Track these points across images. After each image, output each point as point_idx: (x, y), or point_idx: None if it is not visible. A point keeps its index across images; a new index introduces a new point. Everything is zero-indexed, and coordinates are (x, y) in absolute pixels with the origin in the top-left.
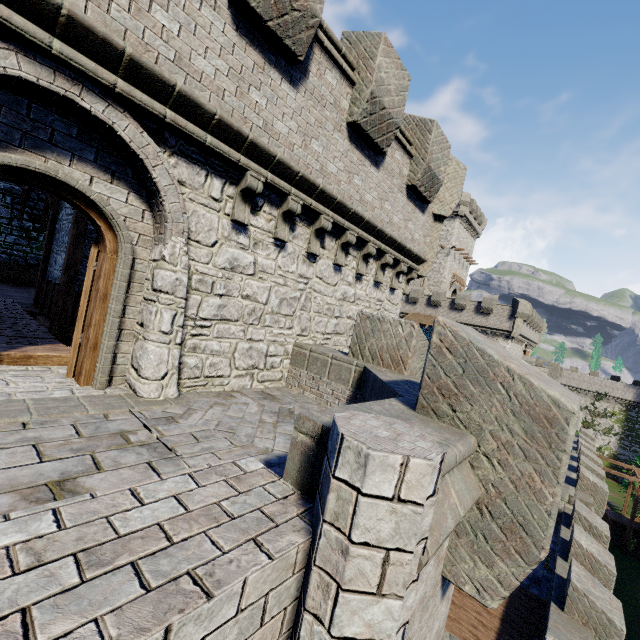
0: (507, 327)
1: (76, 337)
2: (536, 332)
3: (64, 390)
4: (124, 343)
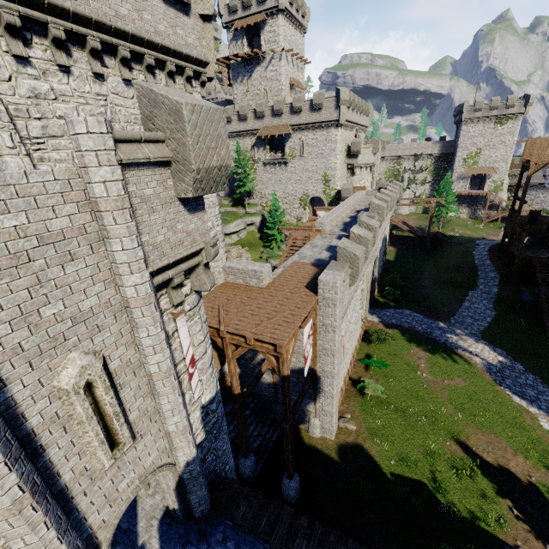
0: (336, 117)
1: None
2: (365, 116)
3: None
4: None
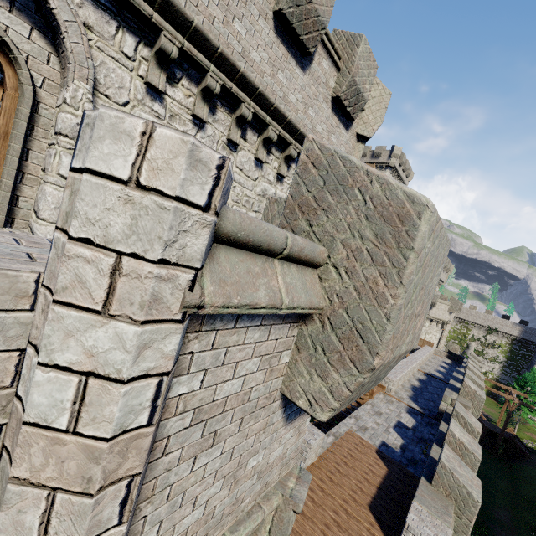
0: None
1: None
2: (444, 272)
3: None
4: (27, 187)
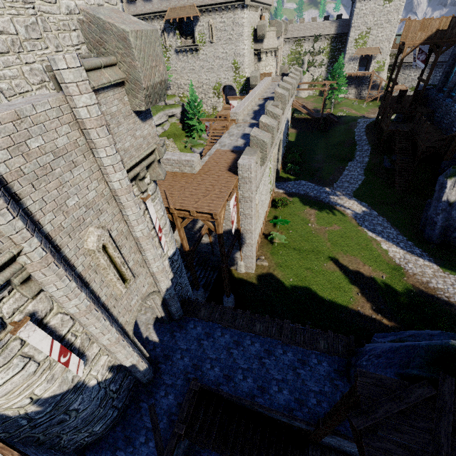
0: None
1: None
2: None
3: None
4: None
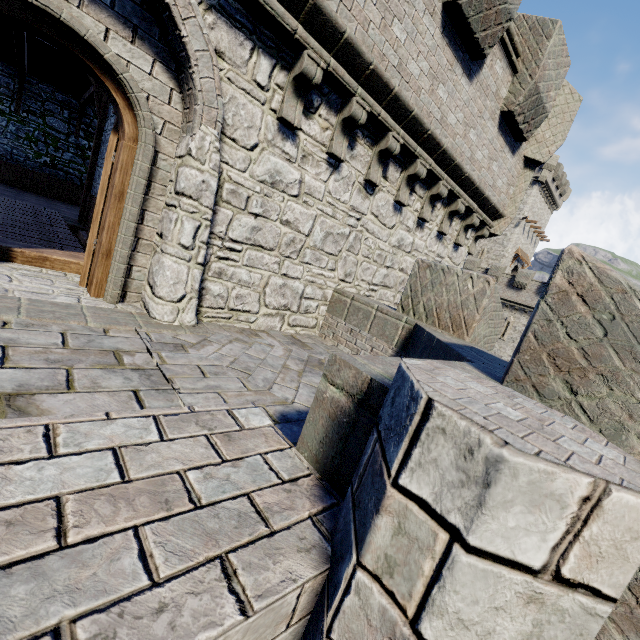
0: None
1: (90, 241)
2: None
3: (70, 297)
4: (141, 255)
